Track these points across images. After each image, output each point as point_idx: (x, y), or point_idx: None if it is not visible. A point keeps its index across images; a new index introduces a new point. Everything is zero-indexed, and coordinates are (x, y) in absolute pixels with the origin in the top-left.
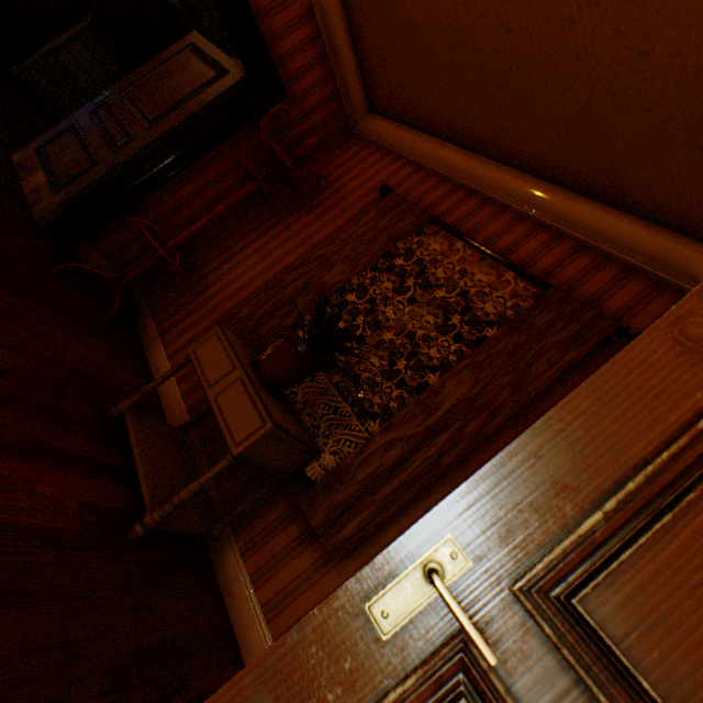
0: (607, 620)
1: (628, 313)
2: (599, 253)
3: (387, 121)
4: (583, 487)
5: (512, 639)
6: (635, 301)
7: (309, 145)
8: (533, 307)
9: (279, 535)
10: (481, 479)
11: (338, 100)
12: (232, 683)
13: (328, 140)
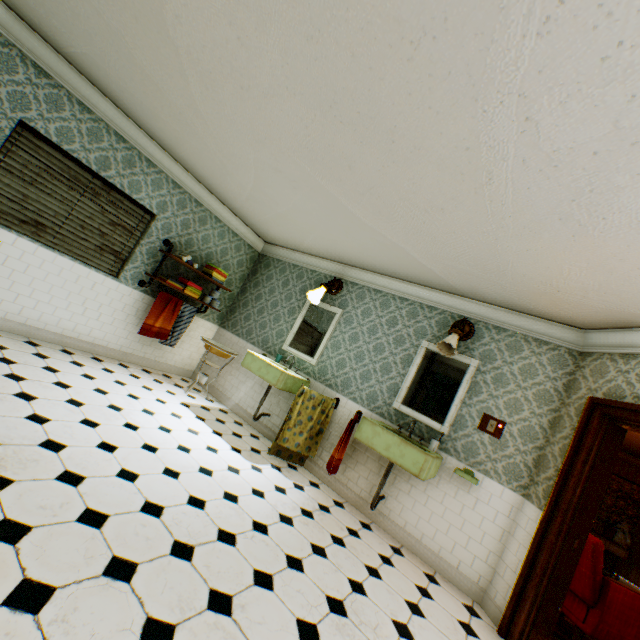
0: None
1: None
2: None
3: None
4: None
5: None
6: None
7: None
8: None
9: (622, 566)
10: None
11: None
12: None
13: None
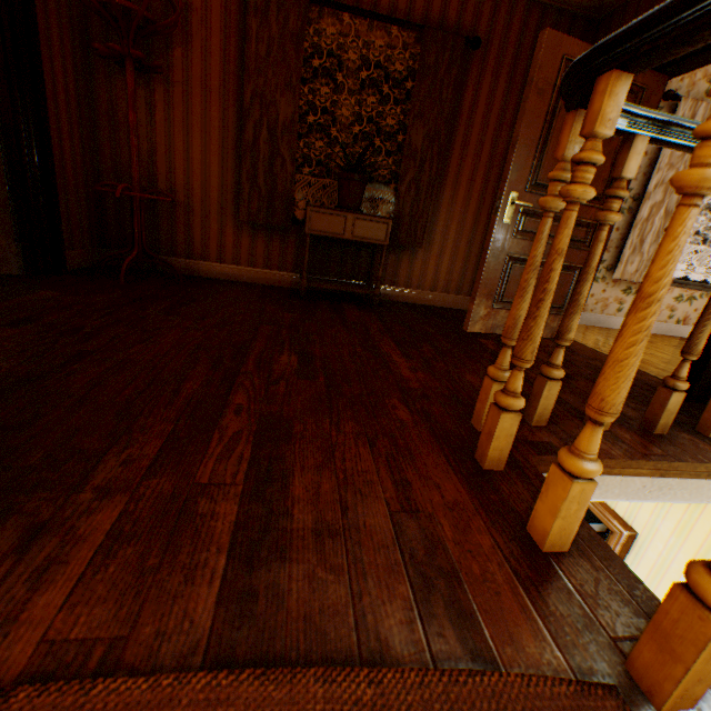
0: (542, 181)
1: (461, 21)
2: None
3: None
4: (530, 156)
5: (529, 201)
6: (460, 9)
7: None
8: (423, 53)
9: (388, 265)
10: (511, 174)
11: None
12: (486, 262)
13: None
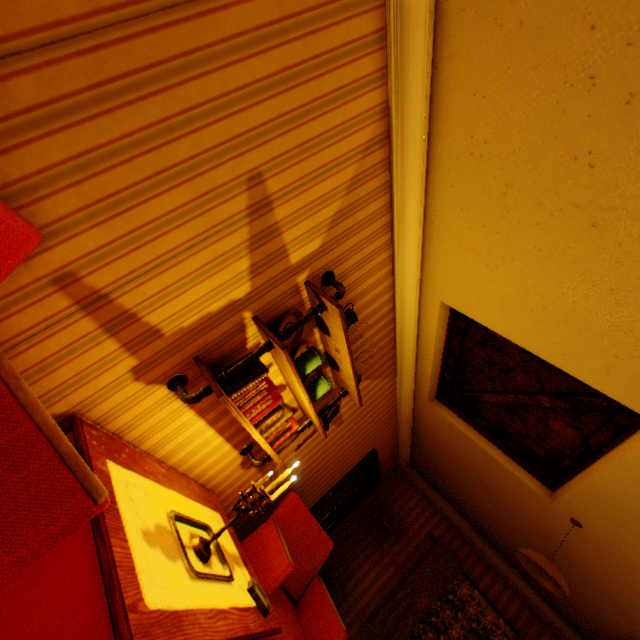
0: None
1: None
2: (532, 608)
3: (420, 476)
4: None
5: None
6: None
7: (396, 512)
8: None
9: None
10: None
11: (397, 463)
12: None
13: (389, 475)
